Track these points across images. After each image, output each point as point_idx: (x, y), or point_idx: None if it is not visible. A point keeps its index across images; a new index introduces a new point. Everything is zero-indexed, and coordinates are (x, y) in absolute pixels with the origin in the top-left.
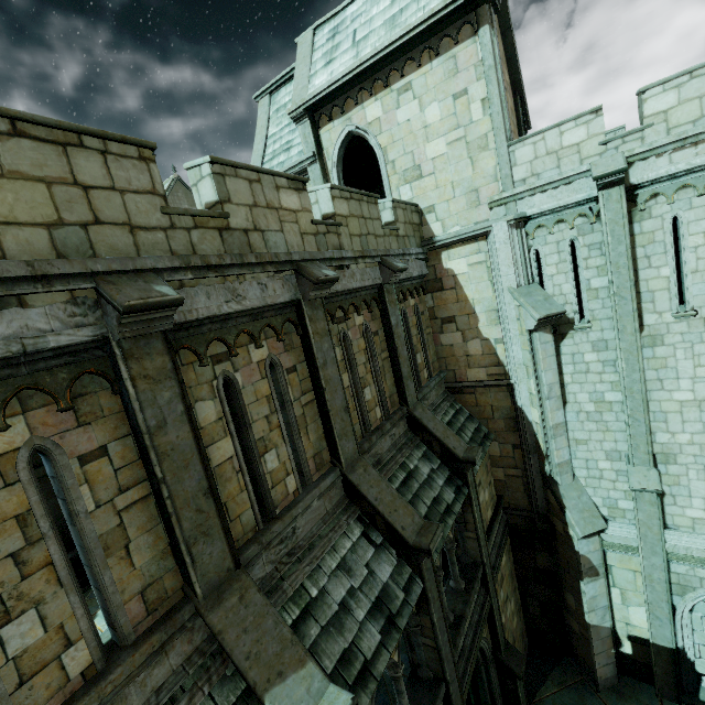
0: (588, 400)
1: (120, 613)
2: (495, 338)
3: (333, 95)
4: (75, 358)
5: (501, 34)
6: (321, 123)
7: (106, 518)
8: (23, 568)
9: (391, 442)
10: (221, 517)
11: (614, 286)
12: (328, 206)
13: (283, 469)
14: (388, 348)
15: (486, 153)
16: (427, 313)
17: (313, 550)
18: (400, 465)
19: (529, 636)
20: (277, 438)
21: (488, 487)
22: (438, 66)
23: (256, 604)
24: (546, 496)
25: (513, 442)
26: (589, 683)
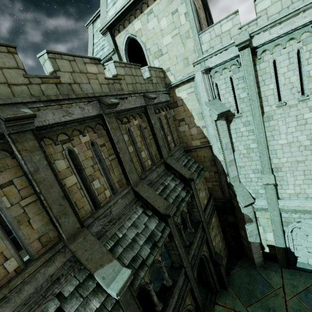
0: (243, 148)
1: (29, 247)
2: (202, 126)
3: (118, 19)
4: None
5: None
6: (115, 34)
7: (17, 210)
8: None
9: (157, 174)
10: (72, 207)
11: (249, 96)
12: (114, 71)
13: (103, 187)
14: (152, 134)
15: (189, 40)
16: (172, 118)
17: (120, 219)
18: (161, 183)
19: (228, 250)
20: (98, 175)
21: (204, 190)
22: None
23: (91, 240)
24: (229, 191)
25: (214, 170)
26: (252, 265)
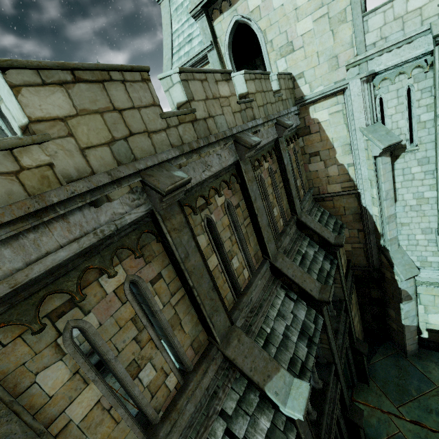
0: (412, 198)
1: (184, 356)
2: (347, 163)
3: None
4: (137, 225)
5: None
6: (213, 17)
7: (168, 311)
8: (140, 344)
9: (289, 238)
10: (221, 300)
11: None
12: (243, 88)
13: (241, 266)
14: (282, 180)
15: (344, 25)
16: (300, 151)
17: (262, 307)
18: (297, 252)
19: (364, 332)
20: (236, 249)
21: (343, 256)
22: None
23: (247, 342)
24: (380, 258)
25: (358, 228)
26: (401, 353)
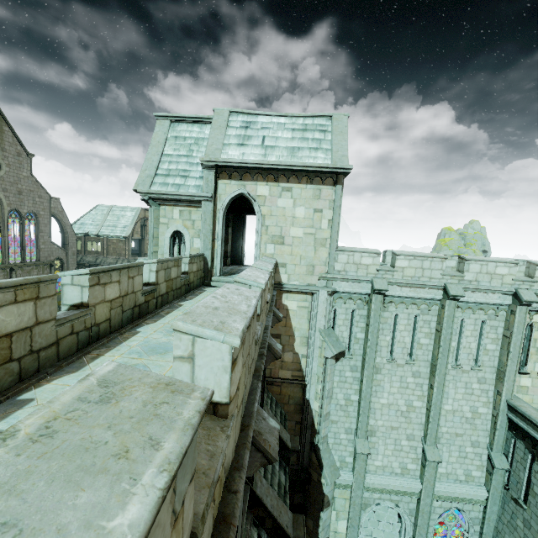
0: (343, 398)
1: None
2: (302, 354)
3: (239, 167)
4: None
5: None
6: (221, 176)
7: None
8: None
9: None
10: None
11: (369, 342)
12: None
13: None
14: None
15: (324, 248)
16: None
17: None
18: None
19: None
20: None
21: None
22: (310, 189)
23: None
24: (311, 456)
25: (297, 420)
26: None
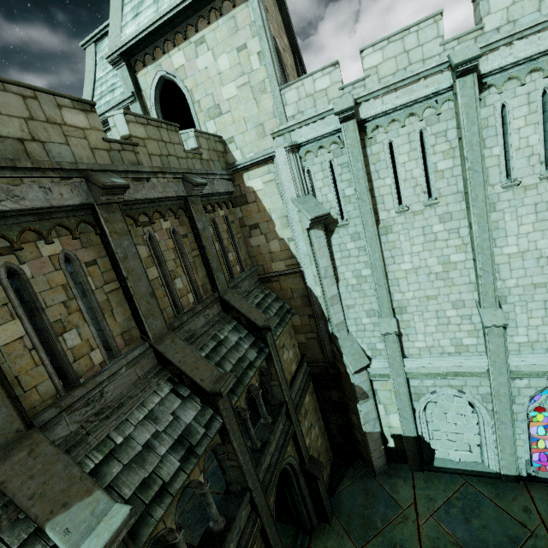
0: (352, 276)
1: None
2: (288, 238)
3: (142, 43)
4: None
5: (279, 7)
6: (137, 68)
7: None
8: None
9: (205, 320)
10: (6, 387)
11: (357, 193)
12: (125, 129)
13: (87, 346)
14: (198, 248)
15: (265, 95)
16: (238, 222)
17: (122, 408)
18: (212, 337)
19: (333, 450)
20: (77, 320)
21: (292, 348)
22: (223, 24)
23: (46, 454)
24: (332, 348)
25: (308, 313)
26: (371, 472)
